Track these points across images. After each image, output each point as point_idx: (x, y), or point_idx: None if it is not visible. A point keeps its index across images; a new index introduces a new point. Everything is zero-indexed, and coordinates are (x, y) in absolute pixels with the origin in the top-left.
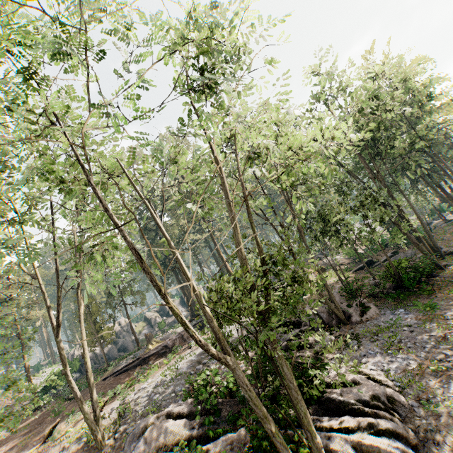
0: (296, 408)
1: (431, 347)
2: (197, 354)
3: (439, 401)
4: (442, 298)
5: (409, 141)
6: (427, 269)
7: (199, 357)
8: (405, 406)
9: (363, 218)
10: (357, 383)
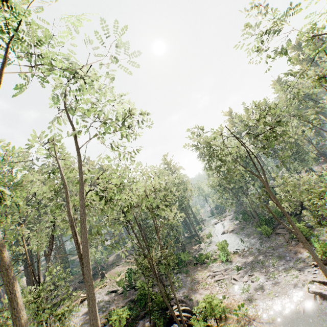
0: (168, 297)
1: (189, 284)
2: (82, 314)
3: (193, 298)
4: (189, 268)
5: (180, 203)
6: (186, 257)
7: (86, 315)
8: (186, 302)
9: (168, 234)
10: (173, 298)
